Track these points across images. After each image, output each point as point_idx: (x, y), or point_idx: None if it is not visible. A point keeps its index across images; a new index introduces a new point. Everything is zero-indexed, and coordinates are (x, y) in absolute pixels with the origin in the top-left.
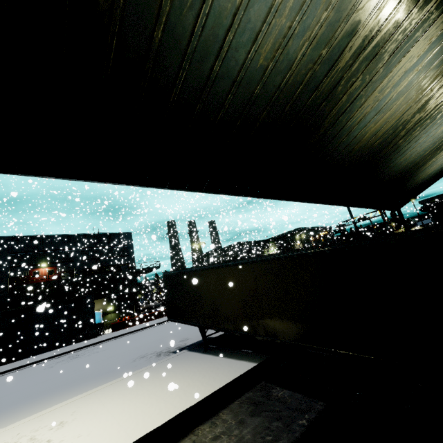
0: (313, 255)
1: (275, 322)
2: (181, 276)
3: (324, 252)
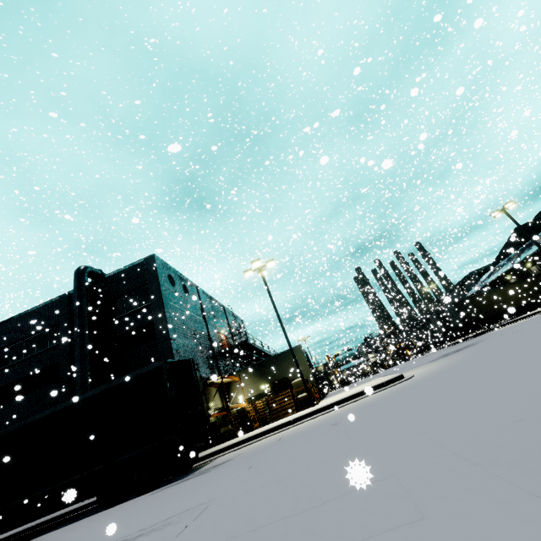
0: (537, 276)
1: (533, 297)
2: (471, 298)
3: (540, 275)
